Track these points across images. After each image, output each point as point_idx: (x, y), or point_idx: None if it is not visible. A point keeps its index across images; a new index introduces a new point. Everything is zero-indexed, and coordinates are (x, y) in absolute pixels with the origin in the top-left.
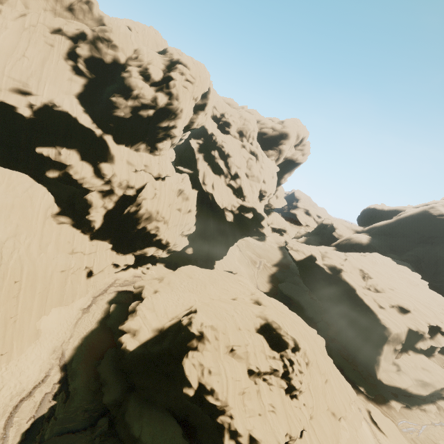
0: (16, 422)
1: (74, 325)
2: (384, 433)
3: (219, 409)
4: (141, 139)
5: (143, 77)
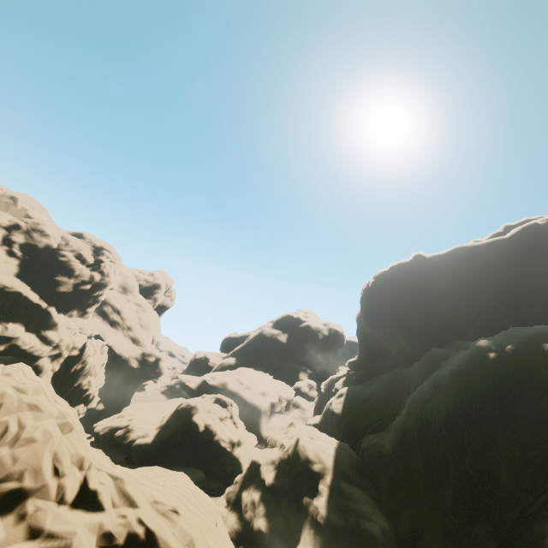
0: None
1: None
2: None
3: (215, 433)
4: (75, 307)
5: (80, 261)
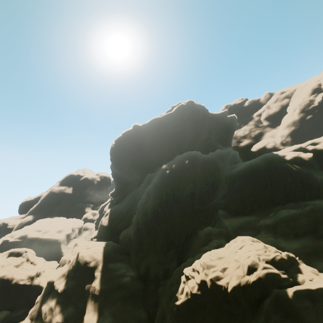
0: None
1: None
2: None
3: (12, 278)
4: None
5: None
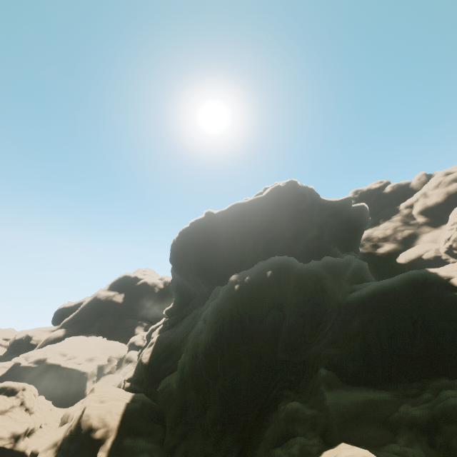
0: None
1: None
2: None
3: None
4: None
5: None
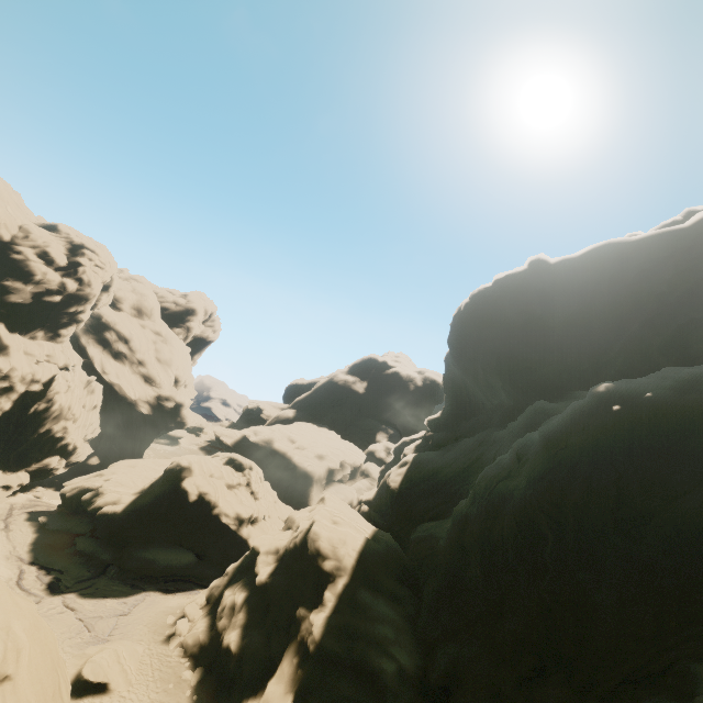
0: (31, 588)
1: (8, 540)
2: None
3: (215, 504)
4: (40, 326)
5: (44, 261)
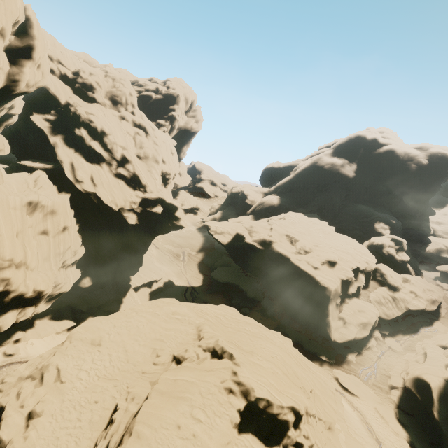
0: None
1: None
2: (356, 395)
3: None
4: None
5: None
